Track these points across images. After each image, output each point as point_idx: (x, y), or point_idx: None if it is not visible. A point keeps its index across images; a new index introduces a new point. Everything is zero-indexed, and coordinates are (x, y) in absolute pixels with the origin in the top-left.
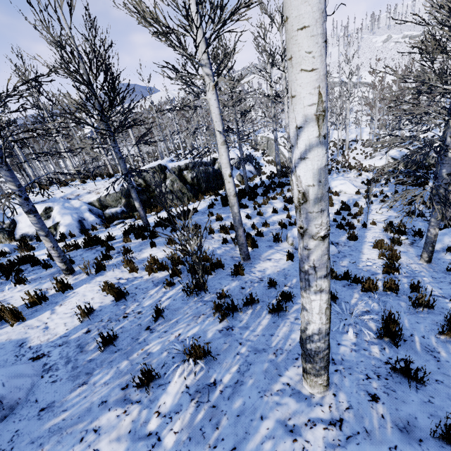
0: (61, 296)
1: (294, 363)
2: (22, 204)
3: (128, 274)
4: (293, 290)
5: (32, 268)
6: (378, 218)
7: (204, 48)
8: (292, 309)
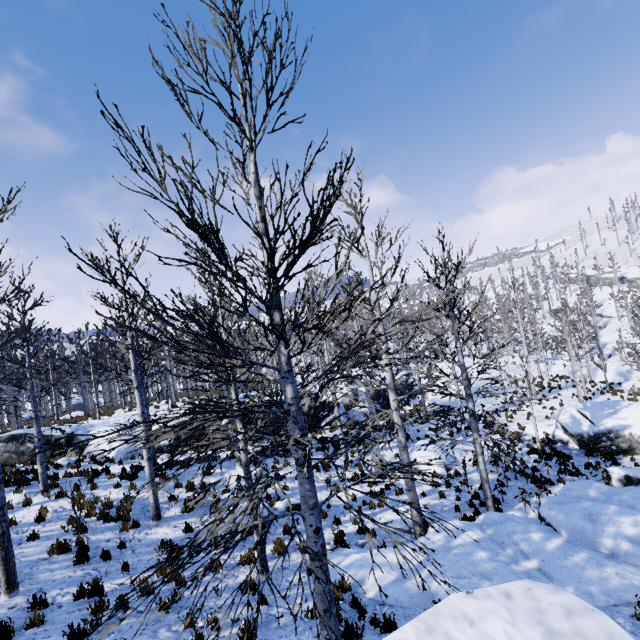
0: (22, 508)
1: (27, 585)
2: (36, 442)
3: (71, 505)
4: (129, 555)
5: (38, 483)
6: (387, 517)
7: (133, 369)
8: (95, 564)
